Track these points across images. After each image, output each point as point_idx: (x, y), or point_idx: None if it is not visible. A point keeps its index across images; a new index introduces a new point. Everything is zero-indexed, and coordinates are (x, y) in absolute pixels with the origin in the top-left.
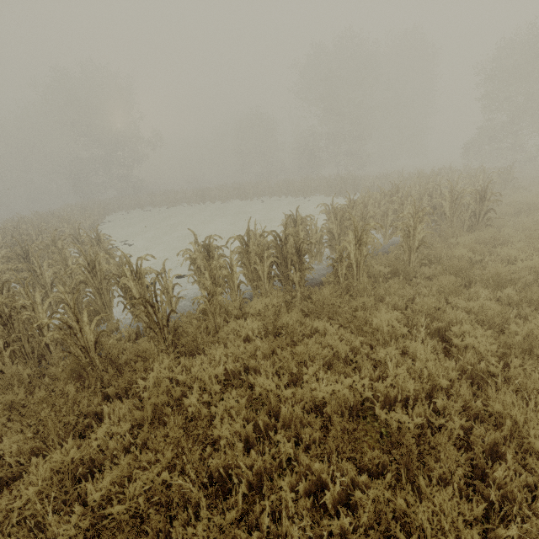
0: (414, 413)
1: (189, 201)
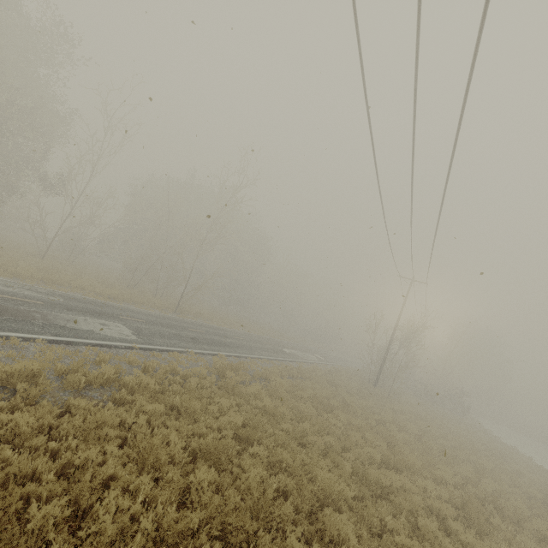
0: None
1: None
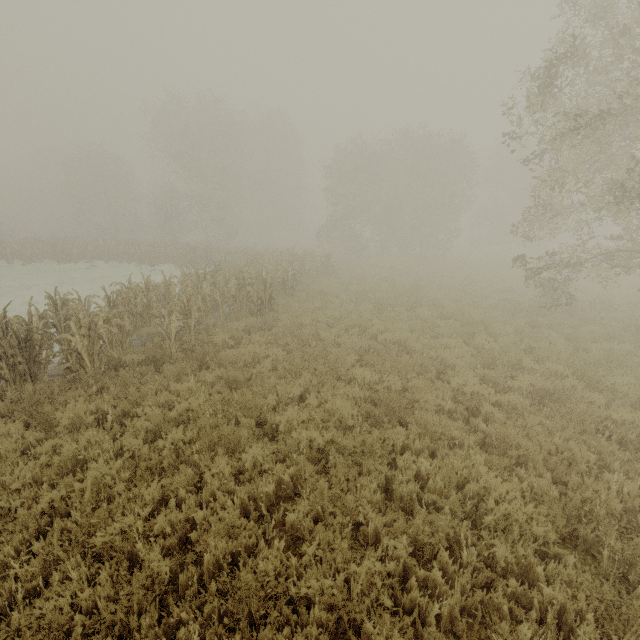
0: (22, 497)
1: None
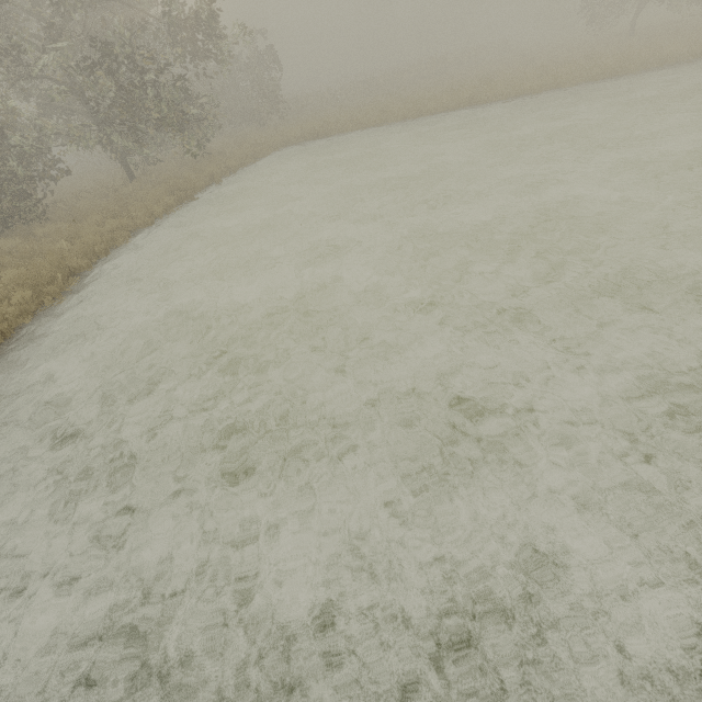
0: None
1: None
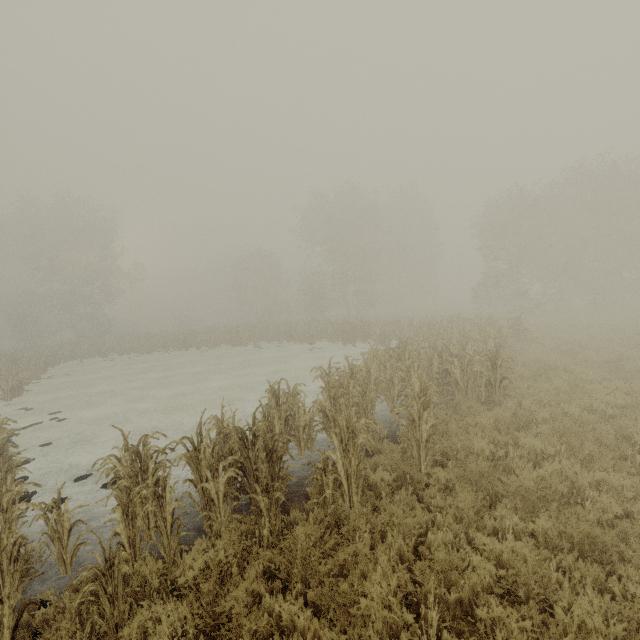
0: None
1: (169, 346)
